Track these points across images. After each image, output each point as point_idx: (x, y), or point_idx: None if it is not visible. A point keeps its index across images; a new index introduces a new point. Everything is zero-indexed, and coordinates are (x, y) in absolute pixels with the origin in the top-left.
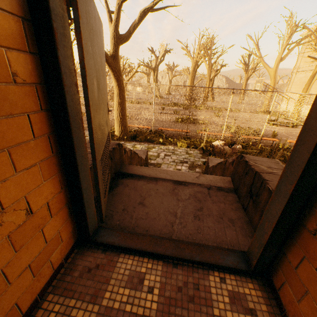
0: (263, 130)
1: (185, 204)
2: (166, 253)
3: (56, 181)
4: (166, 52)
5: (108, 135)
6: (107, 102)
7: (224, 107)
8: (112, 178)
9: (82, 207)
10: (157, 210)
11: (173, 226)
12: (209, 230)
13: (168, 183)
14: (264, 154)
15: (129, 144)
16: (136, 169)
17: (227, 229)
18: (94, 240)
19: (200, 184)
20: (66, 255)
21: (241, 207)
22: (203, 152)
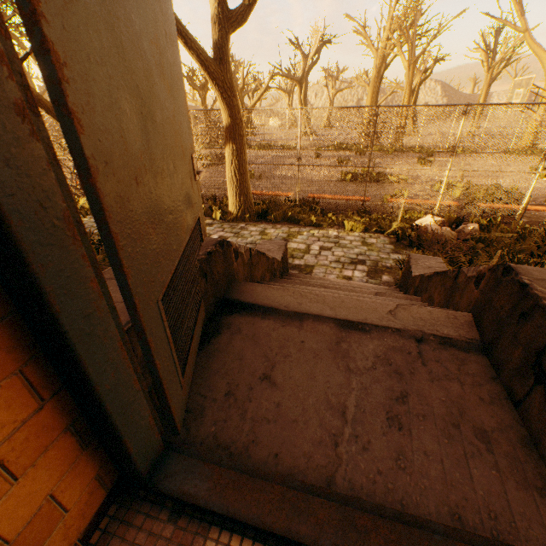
0: (530, 189)
1: (365, 382)
2: (320, 545)
3: (15, 389)
4: (323, 44)
5: (195, 226)
6: (189, 154)
7: (438, 145)
8: (209, 314)
9: (110, 429)
10: (300, 398)
11: (337, 445)
12: (428, 461)
13: (326, 326)
14: (531, 243)
15: (254, 229)
16: (259, 291)
17: (473, 460)
18: (152, 487)
19: (398, 331)
20: (86, 529)
21: (504, 394)
22: (396, 241)
